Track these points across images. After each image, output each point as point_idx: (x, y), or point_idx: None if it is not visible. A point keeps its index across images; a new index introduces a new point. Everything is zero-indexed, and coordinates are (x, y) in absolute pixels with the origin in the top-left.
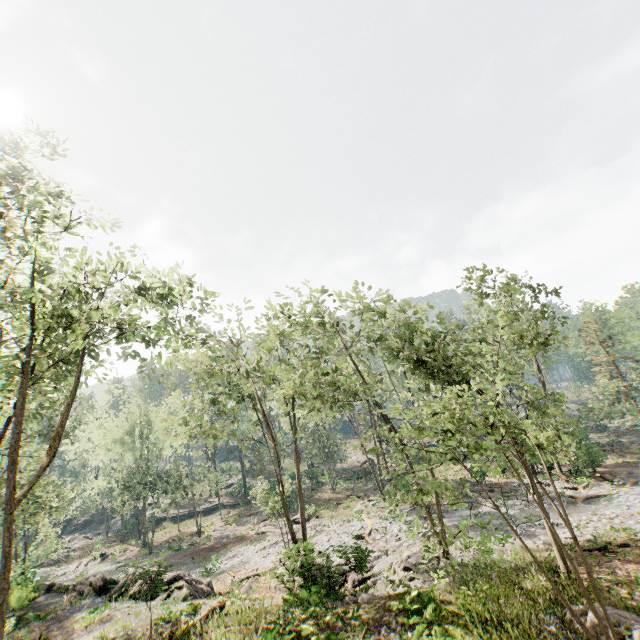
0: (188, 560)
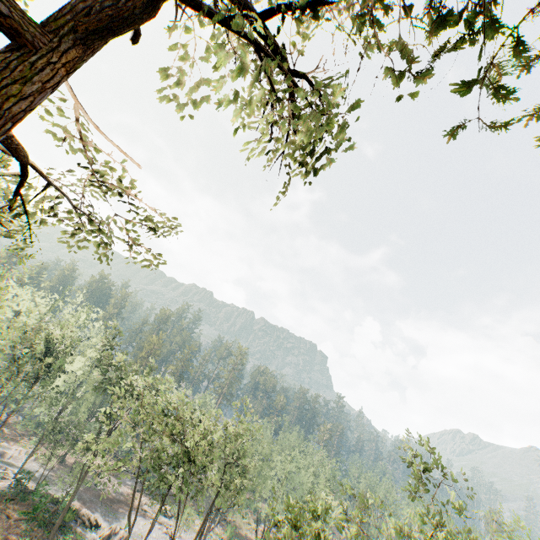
0: (100, 503)
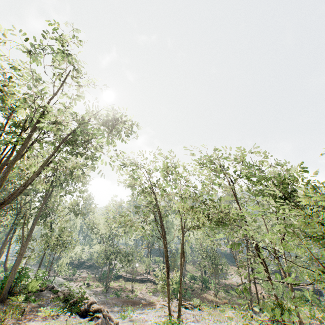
0: (120, 304)
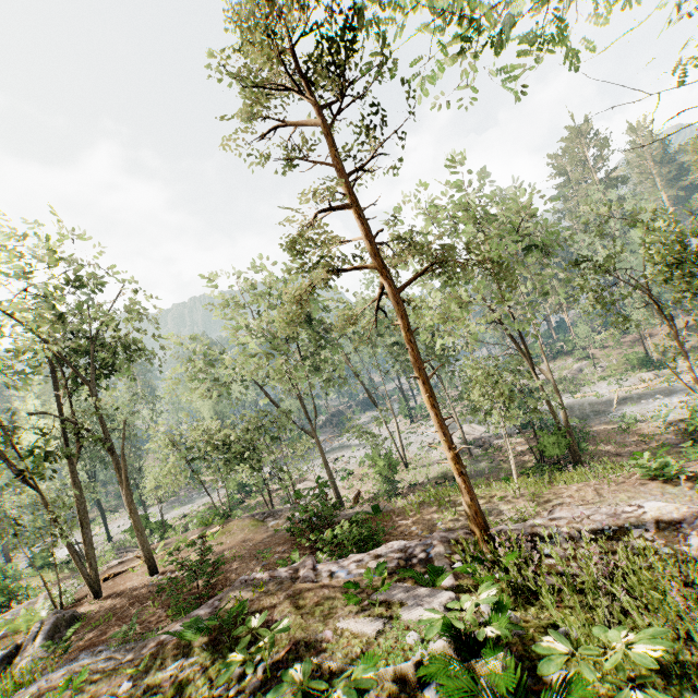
0: None
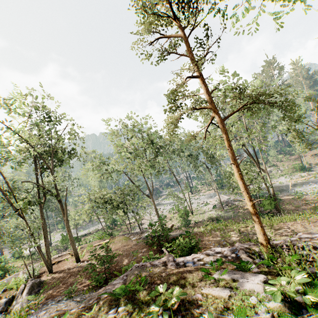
0: None
